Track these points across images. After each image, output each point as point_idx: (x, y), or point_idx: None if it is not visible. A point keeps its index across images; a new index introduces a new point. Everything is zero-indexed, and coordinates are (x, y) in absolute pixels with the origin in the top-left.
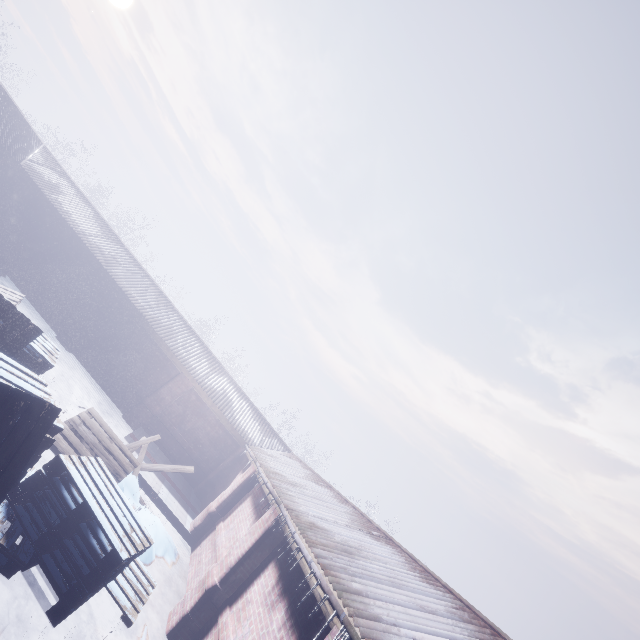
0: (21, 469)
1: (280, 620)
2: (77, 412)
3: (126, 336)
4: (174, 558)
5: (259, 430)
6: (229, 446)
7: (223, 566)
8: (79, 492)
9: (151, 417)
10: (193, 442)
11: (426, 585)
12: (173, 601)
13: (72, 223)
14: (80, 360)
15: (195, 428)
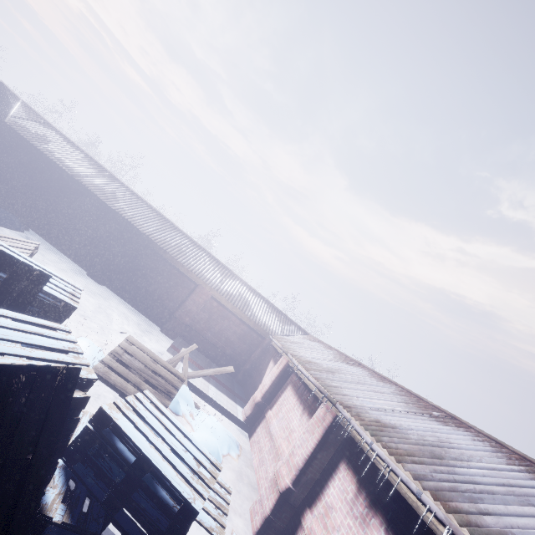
0: (54, 449)
1: None
2: (121, 337)
3: (144, 262)
4: (238, 451)
5: (277, 321)
6: (255, 339)
7: (290, 467)
8: (133, 444)
9: (184, 327)
10: (224, 341)
11: None
12: (249, 495)
13: (67, 168)
14: (112, 290)
15: (223, 329)
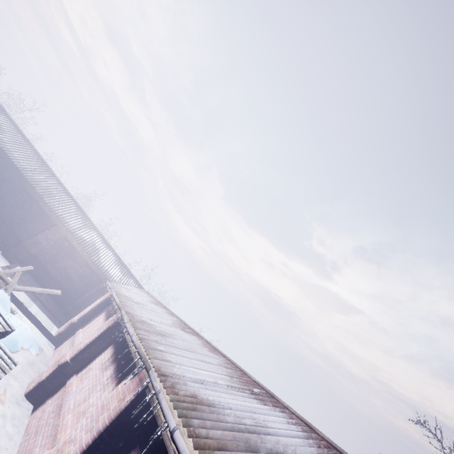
0: None
1: (109, 374)
2: None
3: (7, 190)
4: (38, 351)
5: (119, 272)
6: (94, 281)
7: (74, 350)
8: None
9: (28, 256)
10: (64, 277)
11: (210, 353)
12: (34, 377)
13: None
14: None
15: (66, 266)
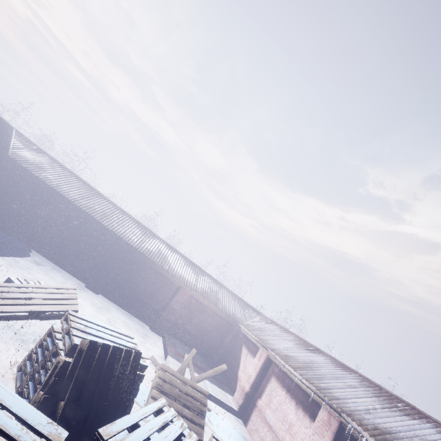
0: None
1: None
2: None
3: (133, 270)
4: None
5: (239, 307)
6: (226, 327)
7: None
8: None
9: (170, 324)
10: (202, 331)
11: None
12: None
13: (66, 194)
14: (107, 297)
15: (200, 321)
